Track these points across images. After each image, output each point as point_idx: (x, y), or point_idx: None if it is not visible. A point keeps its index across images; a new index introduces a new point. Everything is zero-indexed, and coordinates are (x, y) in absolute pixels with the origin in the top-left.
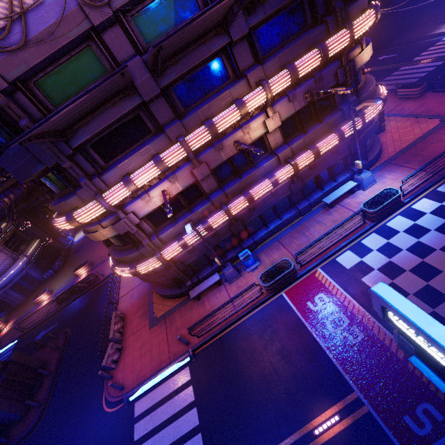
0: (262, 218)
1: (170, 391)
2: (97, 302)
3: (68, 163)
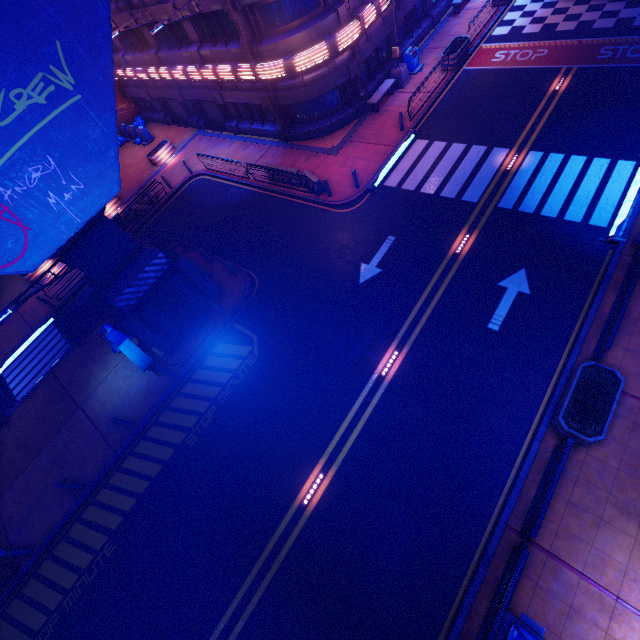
0: (410, 19)
1: (416, 156)
2: (198, 204)
3: None
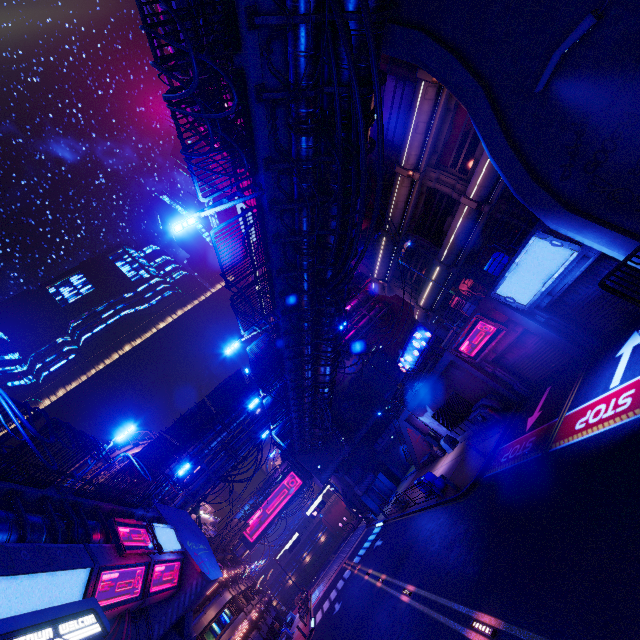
0: (273, 630)
1: (320, 612)
2: None
3: None
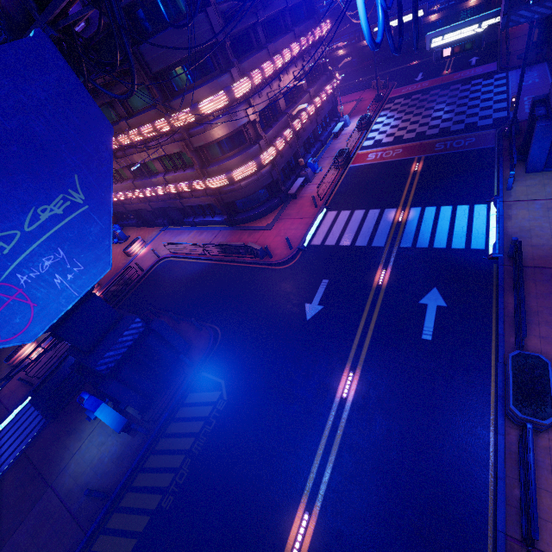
0: (307, 143)
1: (330, 222)
2: (165, 279)
3: (229, 43)
